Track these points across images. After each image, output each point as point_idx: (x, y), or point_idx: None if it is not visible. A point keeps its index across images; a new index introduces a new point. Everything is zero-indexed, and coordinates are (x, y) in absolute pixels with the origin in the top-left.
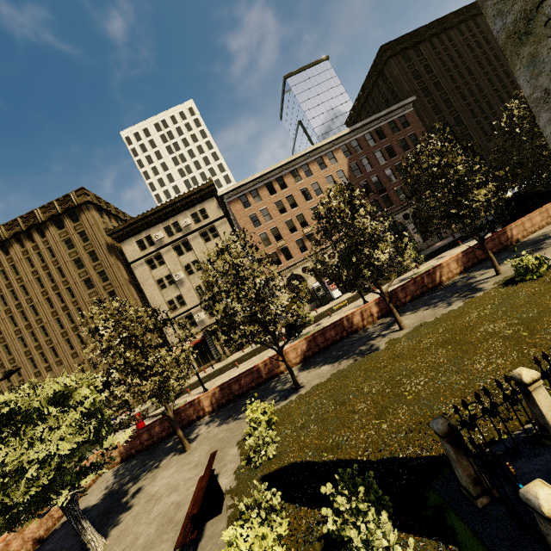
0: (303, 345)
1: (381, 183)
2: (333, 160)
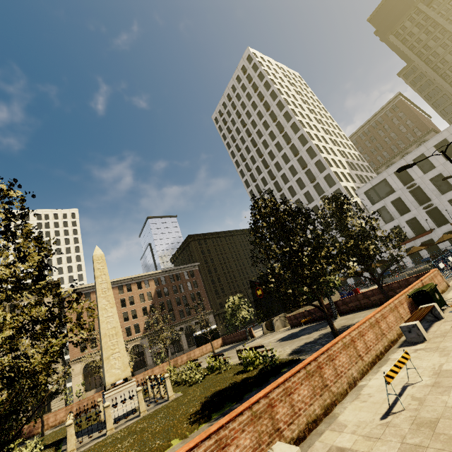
0: (62, 412)
1: (172, 305)
2: (148, 285)
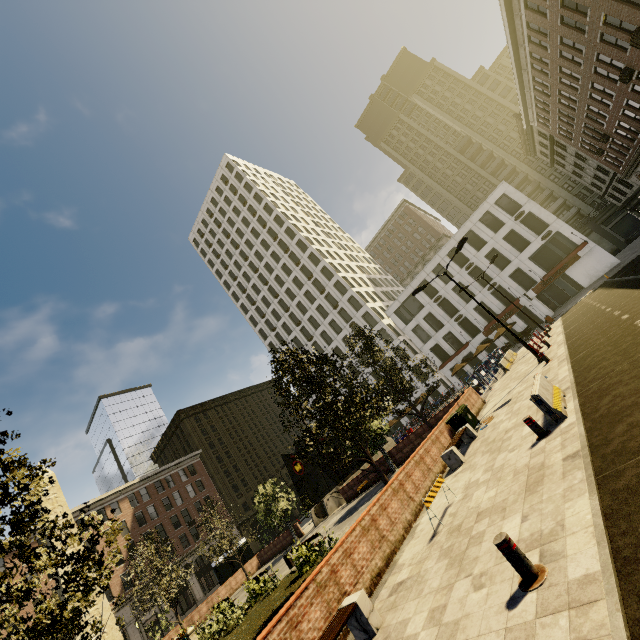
0: None
1: (166, 531)
2: (118, 510)
